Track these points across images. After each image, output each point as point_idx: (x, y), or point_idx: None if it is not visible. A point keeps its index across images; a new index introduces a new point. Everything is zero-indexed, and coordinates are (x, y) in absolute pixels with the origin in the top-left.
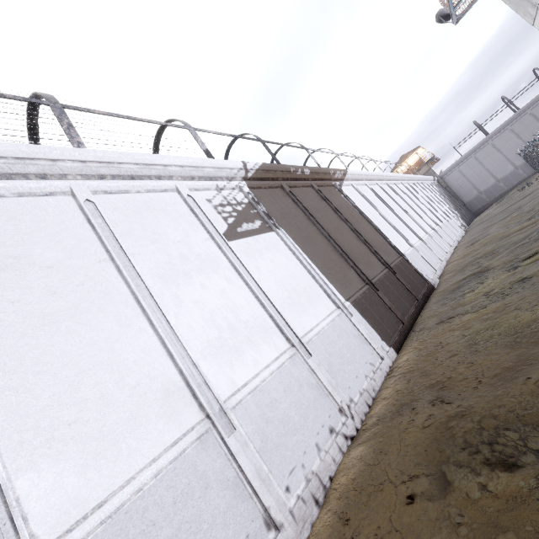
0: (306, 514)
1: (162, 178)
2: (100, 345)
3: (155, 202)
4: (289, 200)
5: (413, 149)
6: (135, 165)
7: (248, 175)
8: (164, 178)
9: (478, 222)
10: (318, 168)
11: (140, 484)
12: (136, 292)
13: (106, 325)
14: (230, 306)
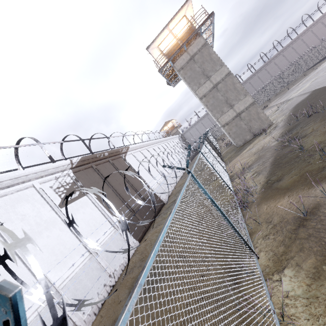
0: (90, 319)
1: (25, 181)
2: (0, 279)
3: (21, 197)
4: (95, 173)
5: (170, 120)
6: (10, 180)
7: (73, 166)
8: (26, 182)
9: (194, 161)
10: (113, 150)
11: None
12: (15, 250)
13: (2, 269)
14: (61, 243)
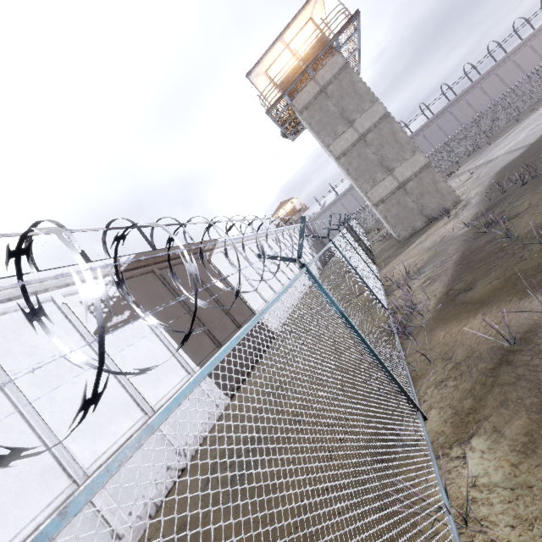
0: (141, 525)
1: (39, 292)
2: None
3: None
4: (159, 282)
5: (289, 199)
6: (13, 289)
7: (121, 269)
8: (40, 292)
9: (328, 267)
10: (190, 245)
11: (24, 536)
12: (17, 404)
13: None
14: None
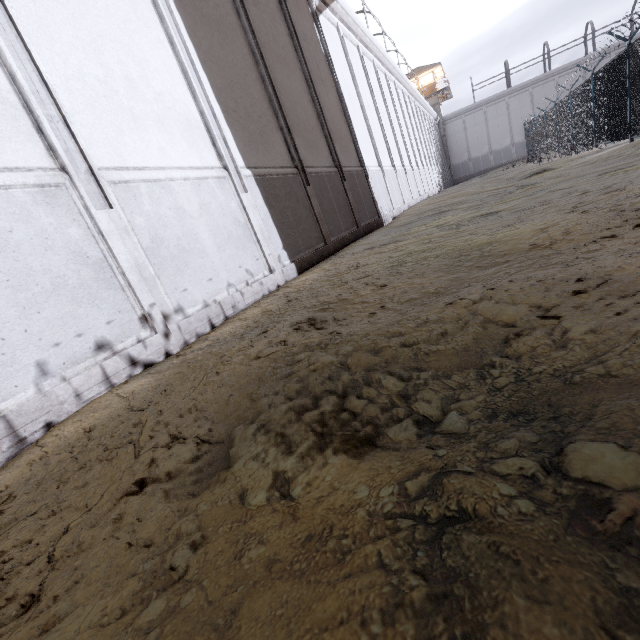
0: None
1: None
2: None
3: None
4: None
5: (433, 64)
6: None
7: None
8: None
9: (455, 187)
10: None
11: None
12: None
13: None
14: None
